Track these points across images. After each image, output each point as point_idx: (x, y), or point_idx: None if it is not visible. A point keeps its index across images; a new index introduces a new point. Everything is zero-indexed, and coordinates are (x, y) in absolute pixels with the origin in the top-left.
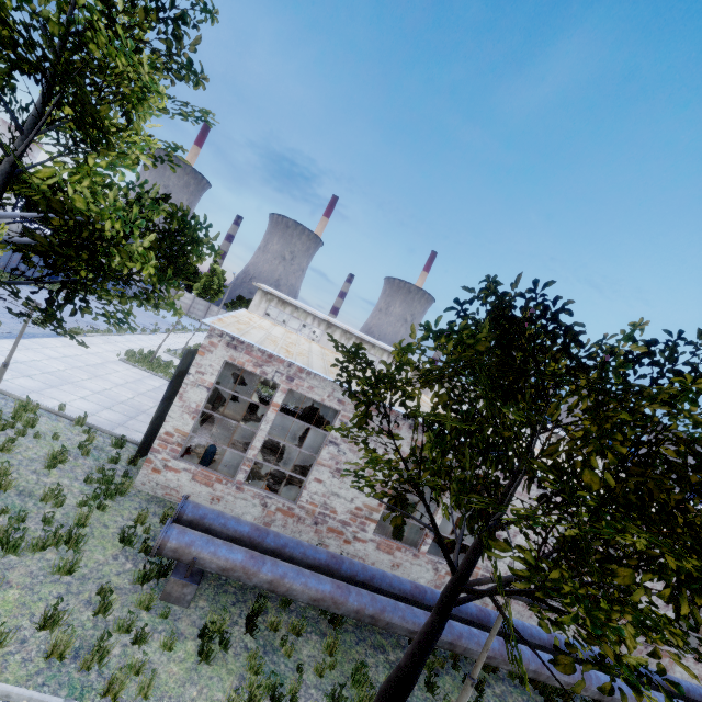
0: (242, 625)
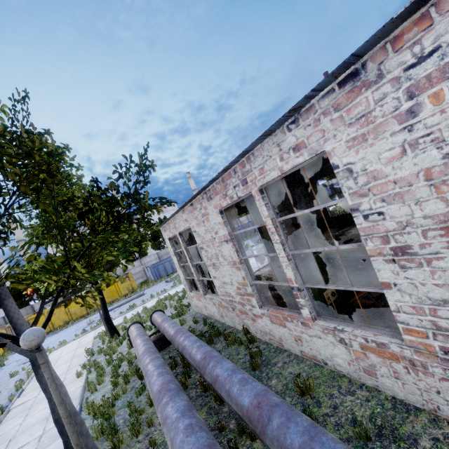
0: None
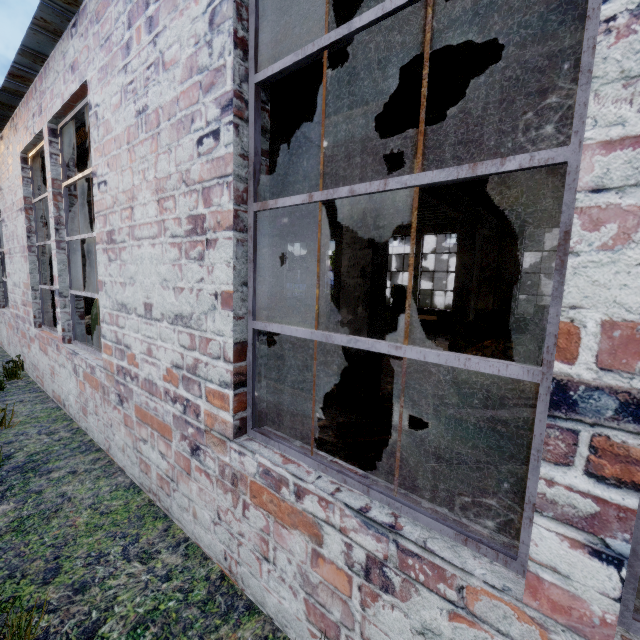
0: None
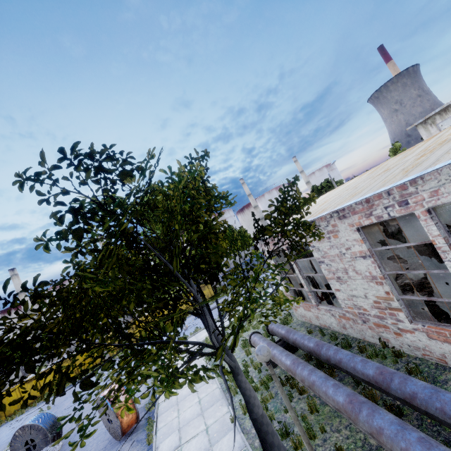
0: (284, 383)
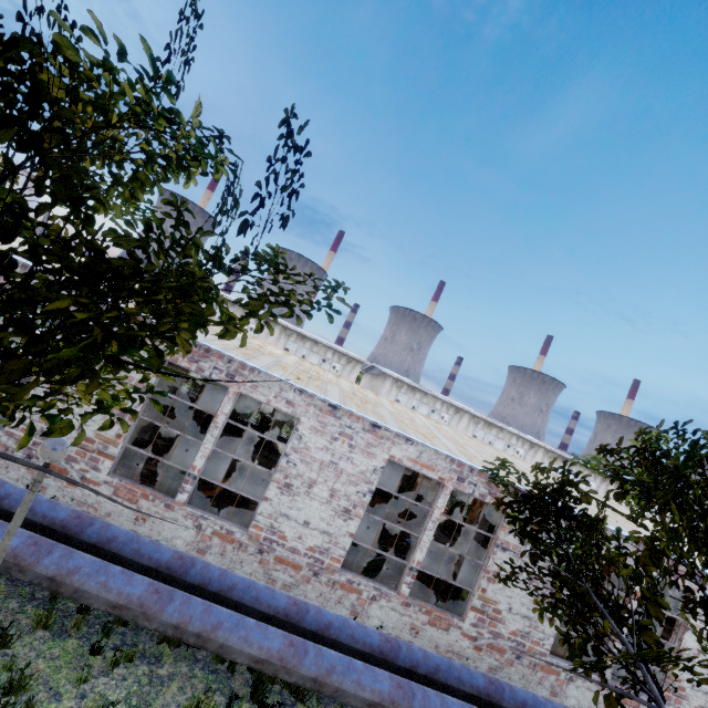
0: None
